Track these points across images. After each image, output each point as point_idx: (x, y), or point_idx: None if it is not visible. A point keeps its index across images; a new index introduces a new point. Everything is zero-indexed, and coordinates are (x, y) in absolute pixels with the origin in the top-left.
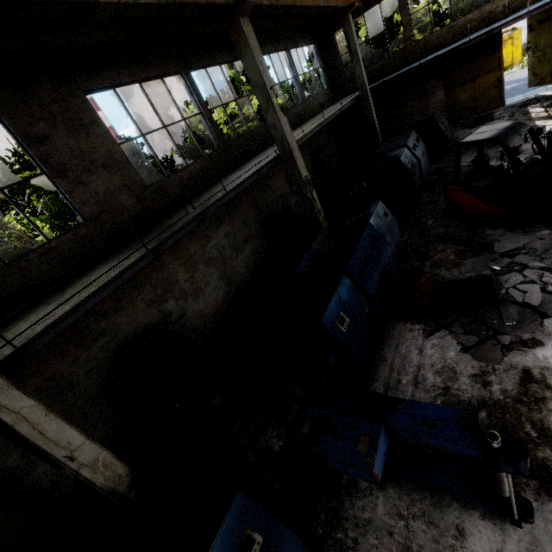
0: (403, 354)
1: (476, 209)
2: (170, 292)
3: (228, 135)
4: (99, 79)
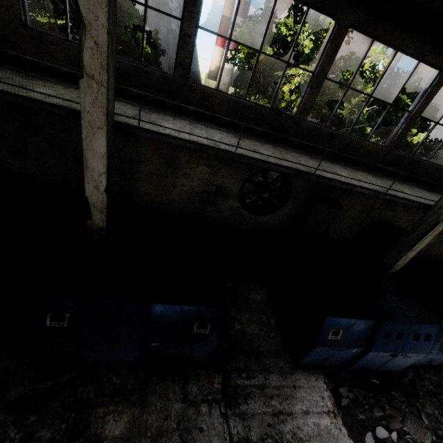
0: None
1: None
2: None
3: None
4: None
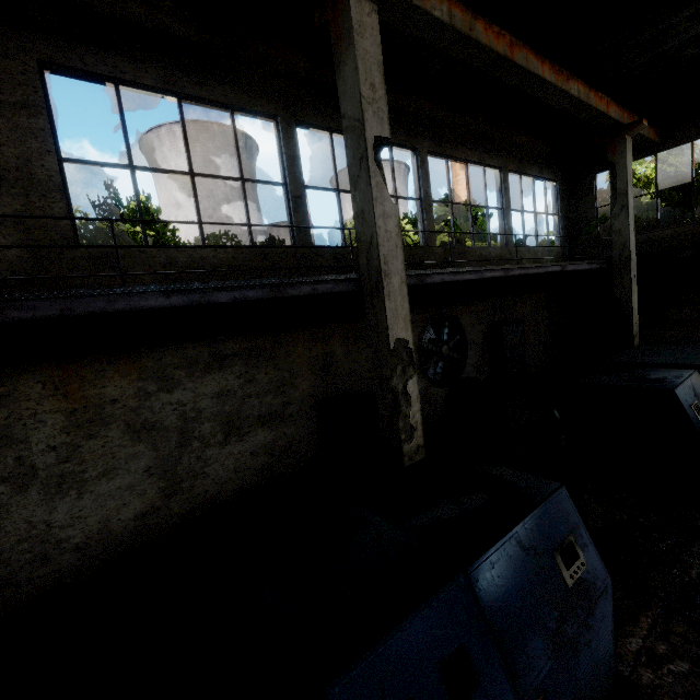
0: None
1: None
2: None
3: None
4: (90, 59)
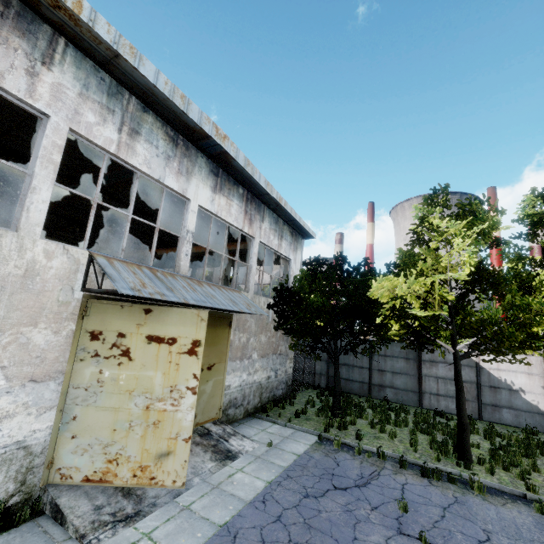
0: None
1: None
2: None
3: None
4: None
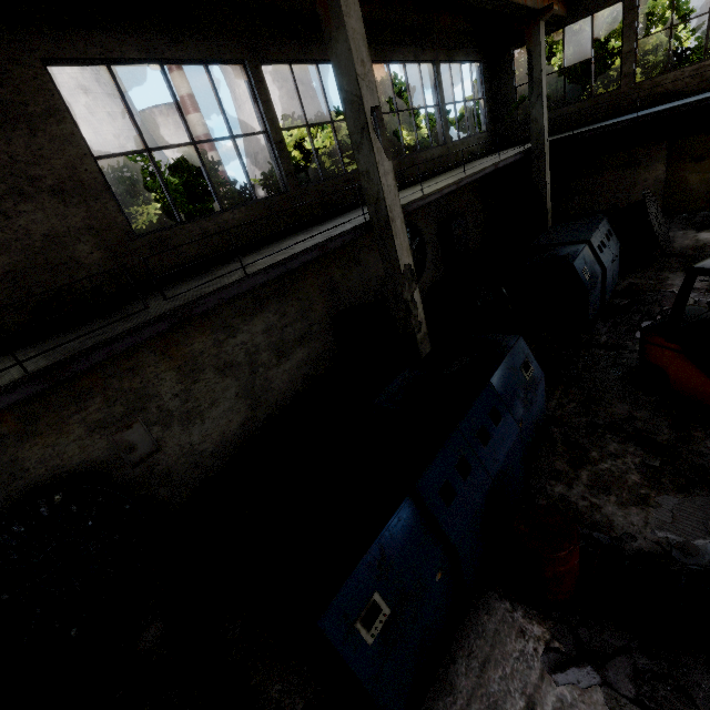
0: (491, 697)
1: (697, 390)
2: (140, 412)
3: (331, 173)
4: (80, 43)
